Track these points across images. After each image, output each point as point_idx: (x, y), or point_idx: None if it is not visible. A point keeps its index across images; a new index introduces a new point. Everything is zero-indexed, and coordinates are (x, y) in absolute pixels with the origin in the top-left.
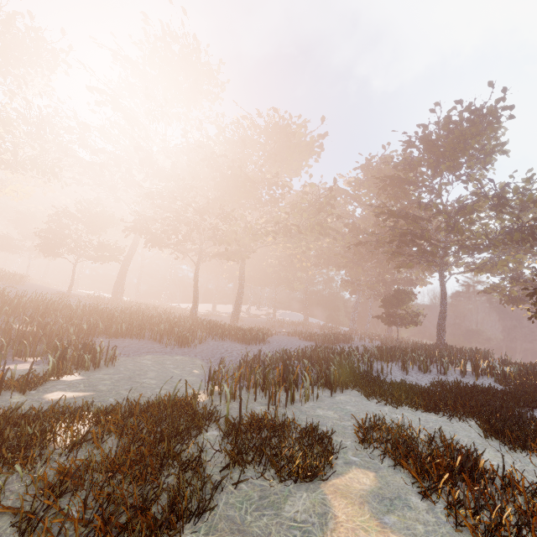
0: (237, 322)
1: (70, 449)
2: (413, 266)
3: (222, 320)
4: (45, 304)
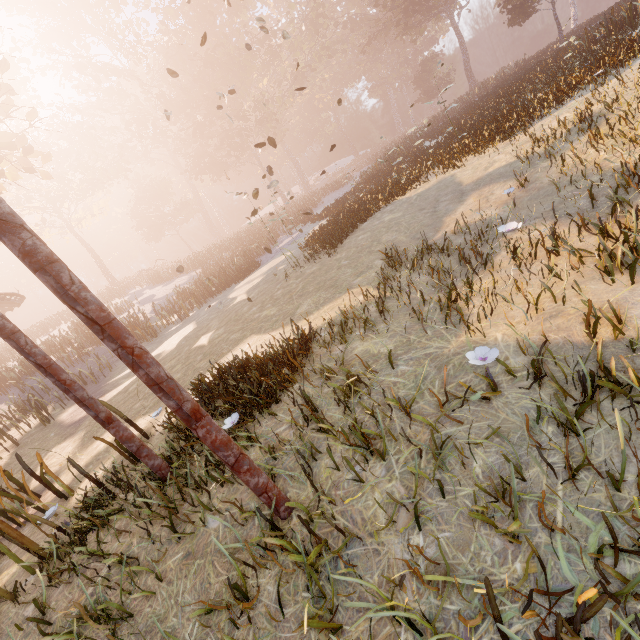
0: (312, 193)
1: (361, 189)
2: (425, 27)
3: (305, 196)
4: (231, 239)
